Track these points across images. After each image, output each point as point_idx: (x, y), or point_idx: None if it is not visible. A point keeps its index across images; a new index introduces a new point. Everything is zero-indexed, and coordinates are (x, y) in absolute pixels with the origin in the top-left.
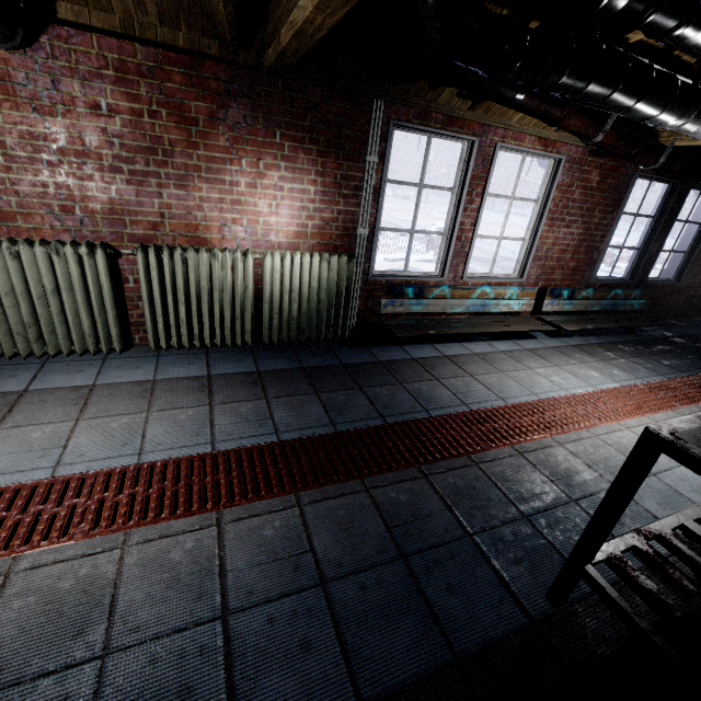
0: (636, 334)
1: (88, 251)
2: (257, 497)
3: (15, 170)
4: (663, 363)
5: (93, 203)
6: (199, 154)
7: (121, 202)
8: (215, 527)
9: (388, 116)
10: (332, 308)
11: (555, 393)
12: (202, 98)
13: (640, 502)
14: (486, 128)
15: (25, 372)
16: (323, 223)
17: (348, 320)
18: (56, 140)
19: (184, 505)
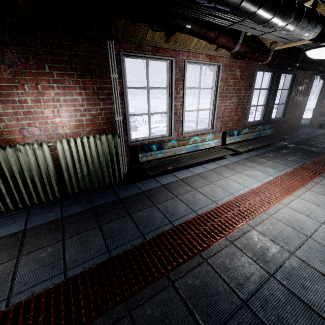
0: (272, 146)
1: None
2: None
3: None
4: (288, 159)
5: None
6: None
7: None
8: None
9: (118, 50)
10: (109, 165)
11: (242, 191)
12: None
13: (310, 263)
14: (177, 52)
15: None
16: (92, 117)
17: (121, 170)
18: None
19: None
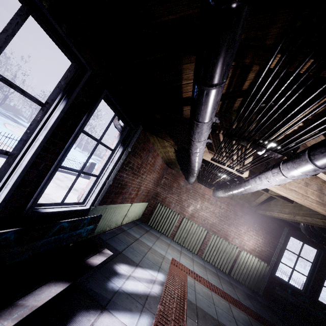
0: None
1: (204, 229)
2: (237, 307)
3: (201, 210)
4: None
5: (209, 221)
6: (235, 221)
7: (214, 223)
8: (228, 304)
9: (289, 232)
10: (257, 278)
11: None
12: (241, 212)
13: None
14: None
15: (179, 247)
16: (261, 250)
17: (261, 286)
18: (210, 209)
19: (220, 295)
